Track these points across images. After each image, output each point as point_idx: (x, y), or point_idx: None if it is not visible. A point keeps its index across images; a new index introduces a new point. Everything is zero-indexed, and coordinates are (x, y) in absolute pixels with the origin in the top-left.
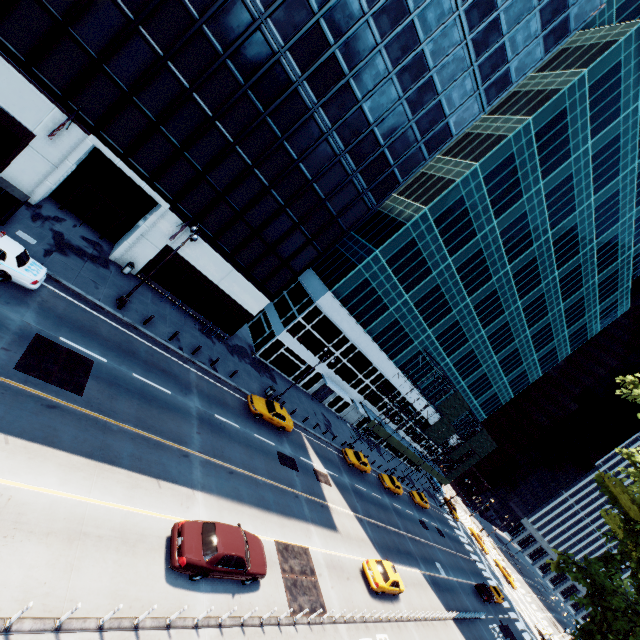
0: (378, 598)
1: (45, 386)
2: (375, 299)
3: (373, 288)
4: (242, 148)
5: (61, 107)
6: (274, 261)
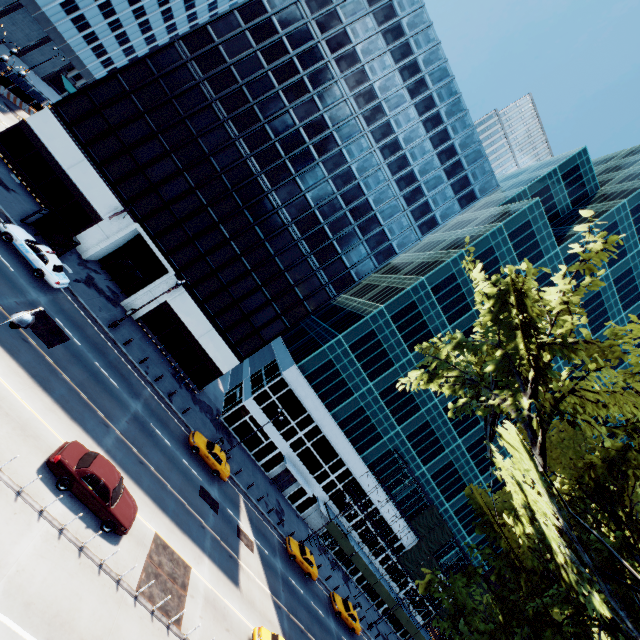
0: None
1: (29, 330)
2: (339, 381)
3: (337, 370)
4: (235, 243)
5: (125, 206)
6: (248, 328)
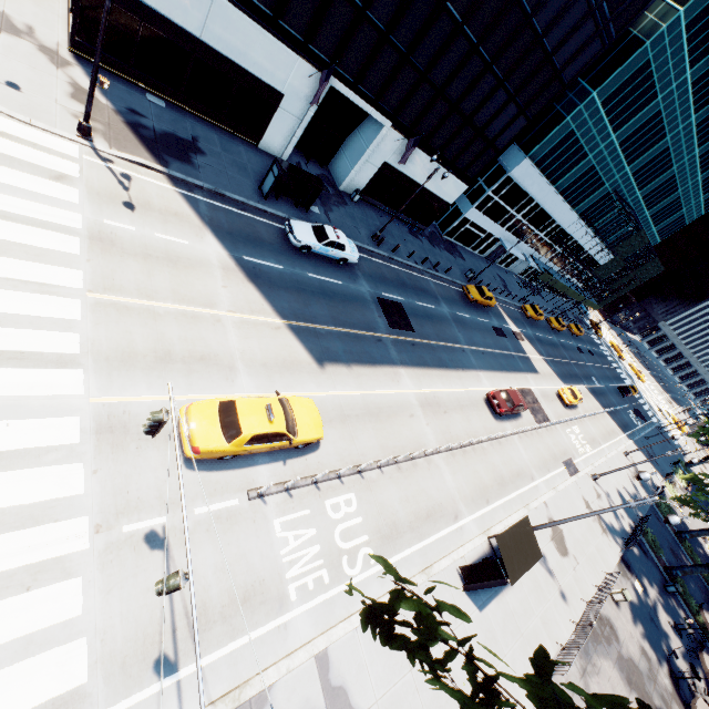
0: (568, 408)
1: (403, 333)
2: (574, 150)
3: (576, 139)
4: (470, 25)
5: (304, 56)
6: (479, 145)
